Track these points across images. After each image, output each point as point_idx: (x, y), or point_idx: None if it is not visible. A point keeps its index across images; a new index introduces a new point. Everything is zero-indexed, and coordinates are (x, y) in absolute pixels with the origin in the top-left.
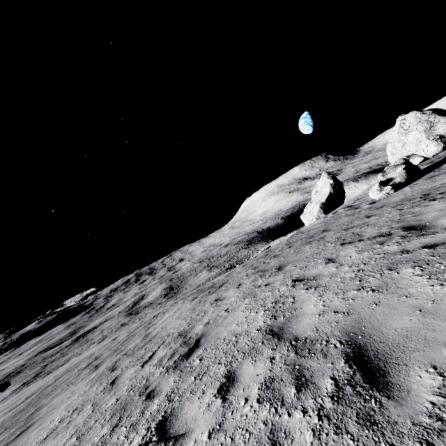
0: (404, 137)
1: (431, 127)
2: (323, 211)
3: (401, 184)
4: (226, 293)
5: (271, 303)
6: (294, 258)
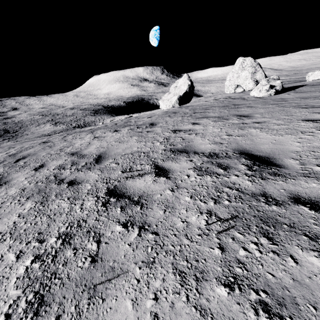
0: (240, 72)
1: (254, 72)
2: (178, 102)
3: (278, 91)
4: (184, 127)
5: (318, 130)
6: (248, 112)
